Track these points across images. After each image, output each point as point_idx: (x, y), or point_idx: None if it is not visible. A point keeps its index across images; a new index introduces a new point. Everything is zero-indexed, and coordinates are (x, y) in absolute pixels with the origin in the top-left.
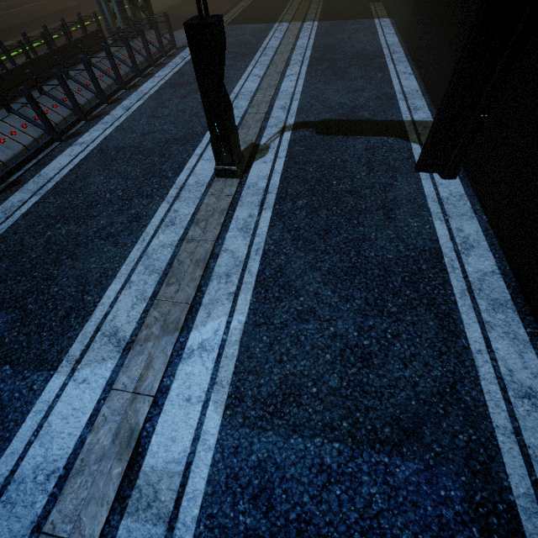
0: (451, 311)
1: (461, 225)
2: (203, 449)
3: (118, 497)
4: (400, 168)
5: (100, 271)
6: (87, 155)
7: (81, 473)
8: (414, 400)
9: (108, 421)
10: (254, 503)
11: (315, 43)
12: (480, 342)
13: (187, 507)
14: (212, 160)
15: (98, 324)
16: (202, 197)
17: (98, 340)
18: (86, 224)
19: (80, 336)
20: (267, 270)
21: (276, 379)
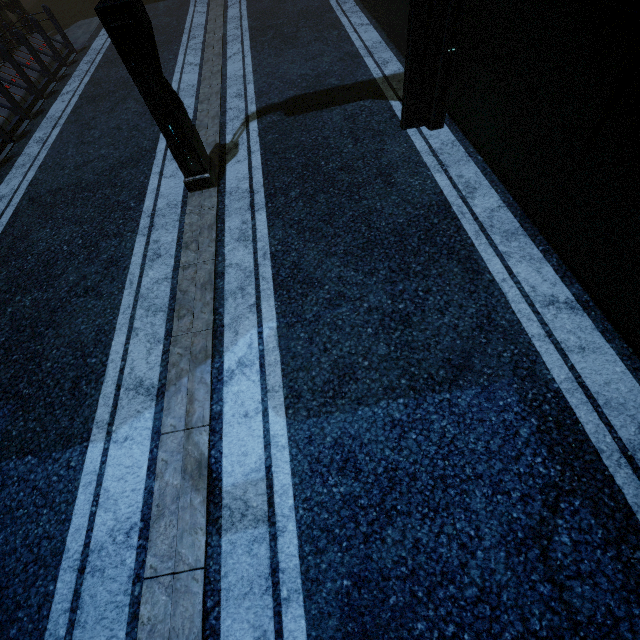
0: (471, 253)
1: (460, 171)
2: (277, 451)
3: (210, 521)
4: (386, 130)
5: (94, 329)
6: (16, 209)
7: (162, 517)
8: (458, 340)
9: (170, 463)
10: (342, 474)
11: (249, 10)
12: (502, 272)
13: (280, 502)
14: (177, 176)
15: (117, 382)
16: (180, 218)
17: (124, 396)
18: (52, 287)
19: (101, 400)
20: (282, 271)
21: (327, 367)
